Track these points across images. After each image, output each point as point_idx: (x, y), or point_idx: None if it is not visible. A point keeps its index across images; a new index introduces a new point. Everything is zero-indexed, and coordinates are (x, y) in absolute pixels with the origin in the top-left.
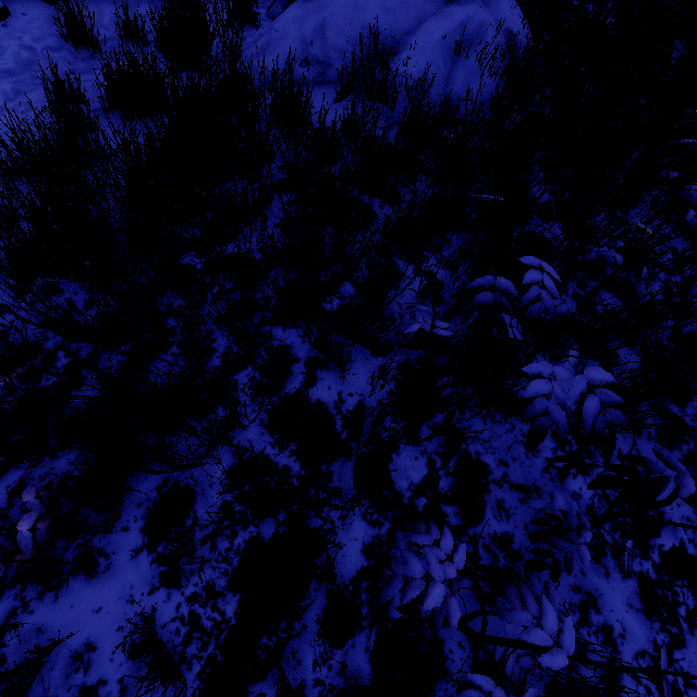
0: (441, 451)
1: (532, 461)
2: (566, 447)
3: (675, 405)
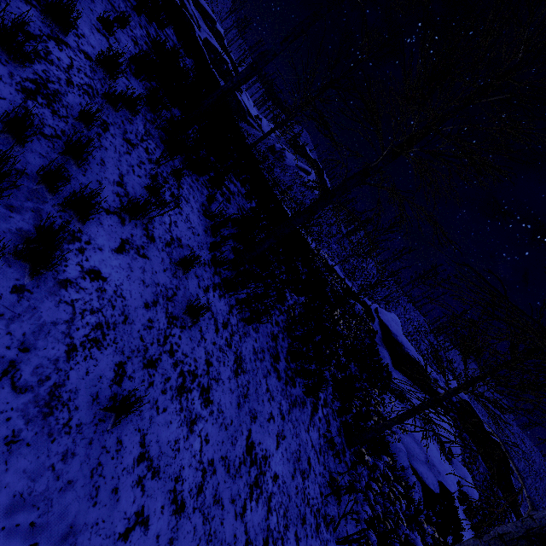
0: None
1: None
2: None
3: None
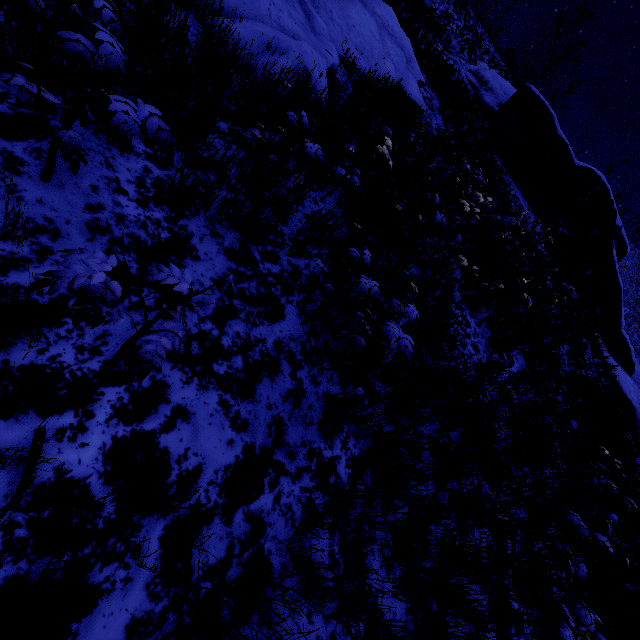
0: (24, 101)
1: (102, 168)
2: (143, 189)
3: (260, 256)
